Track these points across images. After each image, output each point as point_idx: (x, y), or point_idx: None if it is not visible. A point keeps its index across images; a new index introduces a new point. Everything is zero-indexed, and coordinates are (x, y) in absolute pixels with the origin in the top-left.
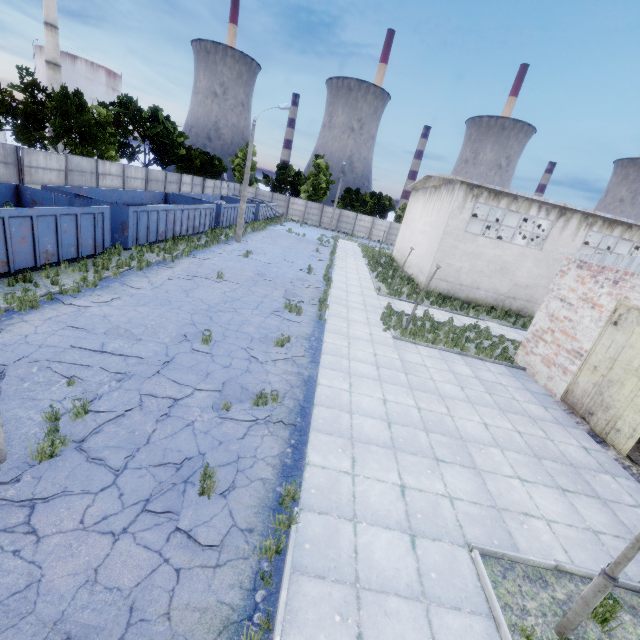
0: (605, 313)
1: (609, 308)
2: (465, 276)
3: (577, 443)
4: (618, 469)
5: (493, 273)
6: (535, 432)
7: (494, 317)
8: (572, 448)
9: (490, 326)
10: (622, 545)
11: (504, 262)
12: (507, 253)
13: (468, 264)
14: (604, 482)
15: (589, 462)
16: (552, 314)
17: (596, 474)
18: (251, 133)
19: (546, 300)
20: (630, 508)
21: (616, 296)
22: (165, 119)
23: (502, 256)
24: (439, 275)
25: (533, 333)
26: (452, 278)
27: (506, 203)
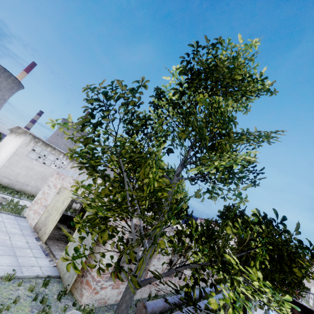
0: (57, 190)
1: (59, 188)
2: (21, 177)
3: (25, 240)
4: (37, 247)
5: (38, 178)
6: (4, 237)
7: (30, 199)
8: (20, 242)
9: (24, 202)
10: (9, 268)
11: (44, 174)
12: (47, 171)
13: (25, 172)
14: (24, 251)
15: (24, 246)
16: (44, 192)
17: (23, 249)
18: None
19: (44, 186)
20: (28, 257)
21: (62, 183)
22: None
23: (44, 171)
24: (4, 174)
25: (35, 200)
26: (13, 177)
27: (50, 149)
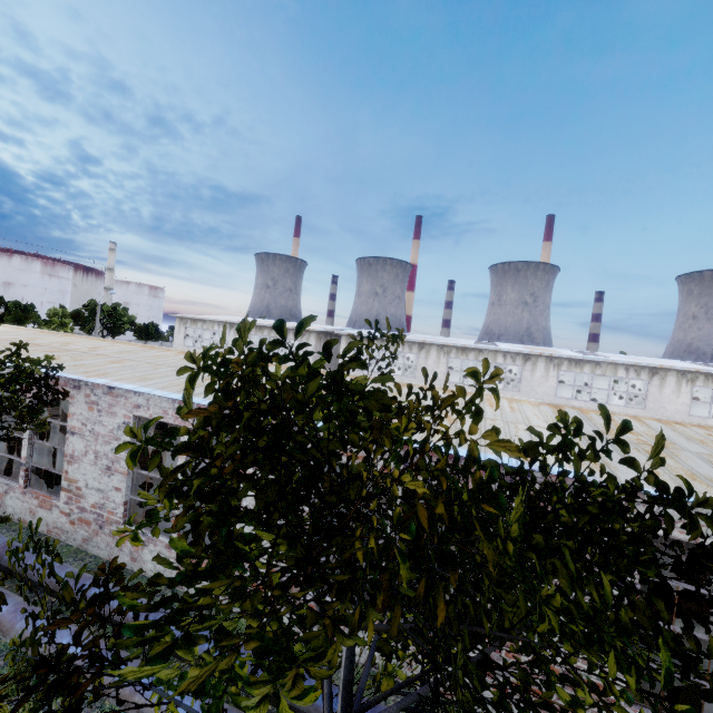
0: None
1: None
2: None
3: None
4: None
5: None
6: None
7: None
8: None
9: None
10: None
11: None
12: None
13: None
14: None
15: None
16: None
17: None
18: (98, 309)
19: None
20: None
21: None
22: (113, 309)
23: None
24: None
25: None
26: None
27: (201, 325)
